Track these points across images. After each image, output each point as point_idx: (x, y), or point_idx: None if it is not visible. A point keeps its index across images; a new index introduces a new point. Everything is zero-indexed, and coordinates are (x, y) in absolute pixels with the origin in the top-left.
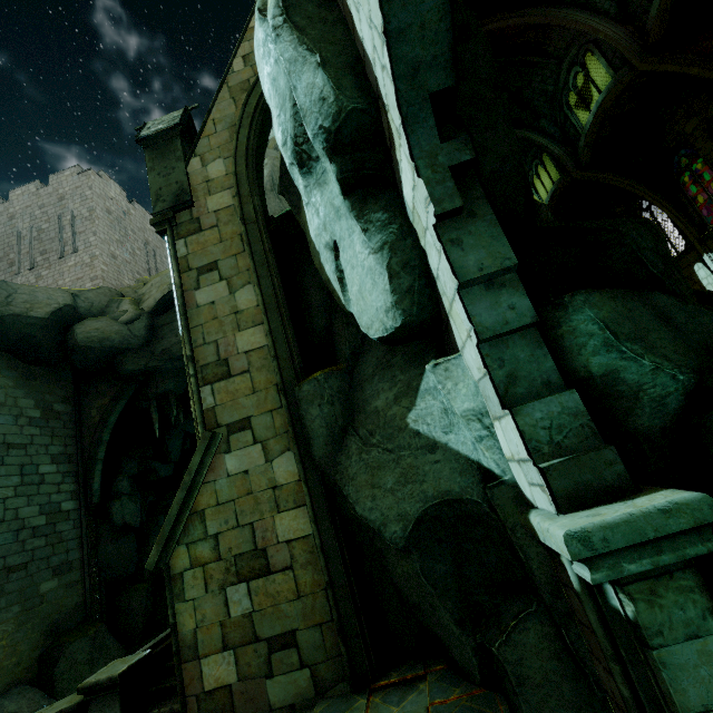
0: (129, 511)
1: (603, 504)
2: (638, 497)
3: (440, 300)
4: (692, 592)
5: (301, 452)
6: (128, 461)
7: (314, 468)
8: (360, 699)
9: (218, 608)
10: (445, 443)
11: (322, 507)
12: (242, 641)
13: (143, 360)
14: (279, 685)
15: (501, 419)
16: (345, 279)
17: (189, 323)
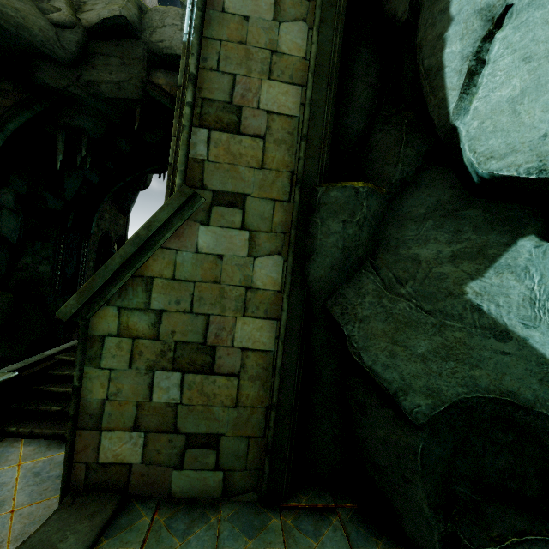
0: (8, 226)
1: None
2: None
3: None
4: None
5: (294, 263)
6: (17, 178)
7: (302, 286)
8: (272, 516)
9: (139, 388)
10: (523, 338)
11: (295, 329)
12: (158, 428)
13: (64, 79)
14: (185, 478)
15: None
16: (482, 75)
17: (204, 28)
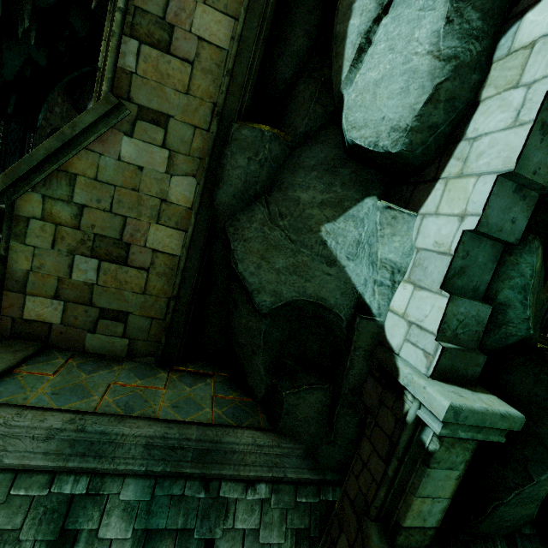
0: None
1: (454, 384)
2: (478, 392)
3: (444, 159)
4: (468, 451)
5: (205, 187)
6: None
7: (210, 208)
8: (162, 372)
9: (61, 266)
10: (343, 266)
11: (199, 242)
12: (76, 299)
13: None
14: (97, 340)
15: (426, 291)
16: (367, 54)
17: None
